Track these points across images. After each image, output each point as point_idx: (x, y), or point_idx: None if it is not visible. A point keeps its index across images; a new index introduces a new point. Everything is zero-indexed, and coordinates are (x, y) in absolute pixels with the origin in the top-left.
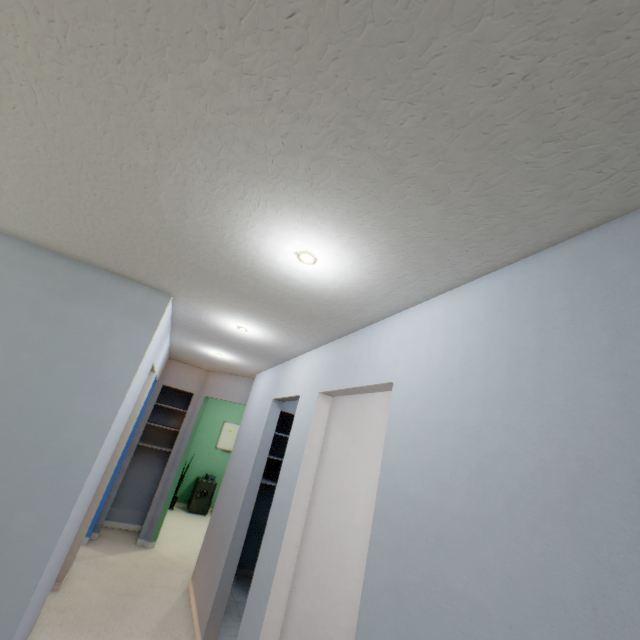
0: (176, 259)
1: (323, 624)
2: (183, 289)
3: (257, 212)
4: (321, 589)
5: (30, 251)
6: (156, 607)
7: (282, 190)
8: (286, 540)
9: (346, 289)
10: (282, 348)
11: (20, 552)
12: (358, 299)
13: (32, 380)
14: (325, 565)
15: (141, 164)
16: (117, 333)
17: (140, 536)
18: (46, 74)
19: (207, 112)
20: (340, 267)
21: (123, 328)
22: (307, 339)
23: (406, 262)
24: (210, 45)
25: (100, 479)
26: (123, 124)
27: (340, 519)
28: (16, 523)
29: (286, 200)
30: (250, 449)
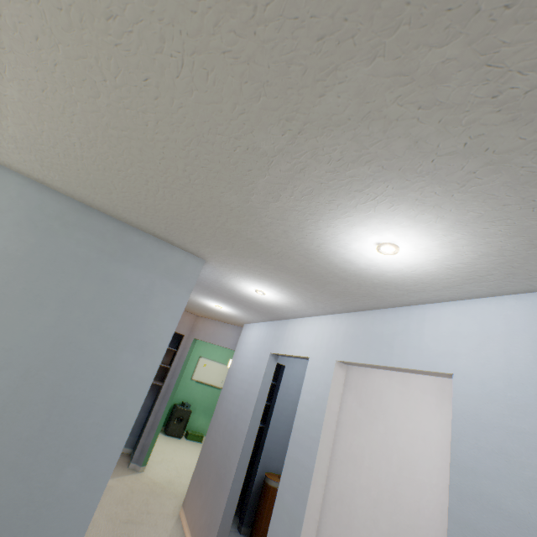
0: (234, 233)
1: None
2: (221, 257)
3: (365, 204)
4: None
5: (83, 211)
6: (156, 536)
7: (417, 188)
8: (309, 504)
9: (406, 277)
10: (289, 310)
11: (66, 509)
12: (411, 286)
13: (82, 337)
14: (336, 525)
15: (262, 148)
16: (157, 294)
17: (132, 460)
18: (210, 46)
19: (393, 103)
20: (418, 260)
21: (163, 289)
22: (322, 307)
23: (503, 265)
24: (468, 27)
25: None
26: (271, 107)
27: (349, 480)
28: (63, 479)
29: (412, 198)
30: (246, 396)
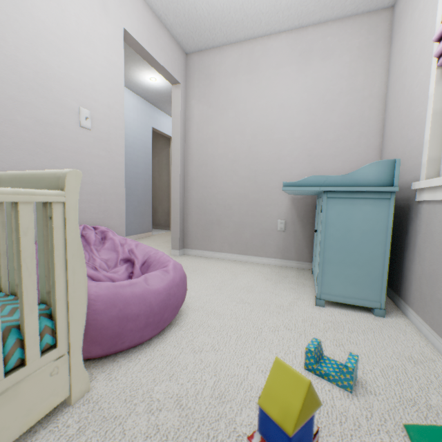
0: None
1: (209, 203)
2: None
3: None
4: (205, 188)
5: None
6: None
7: None
8: (173, 165)
9: None
10: None
11: None
12: None
13: None
14: (205, 177)
15: None
16: None
17: None
18: None
19: None
20: None
21: None
22: None
23: None
24: None
25: (150, 180)
26: None
27: (209, 153)
28: None
29: None
30: None
